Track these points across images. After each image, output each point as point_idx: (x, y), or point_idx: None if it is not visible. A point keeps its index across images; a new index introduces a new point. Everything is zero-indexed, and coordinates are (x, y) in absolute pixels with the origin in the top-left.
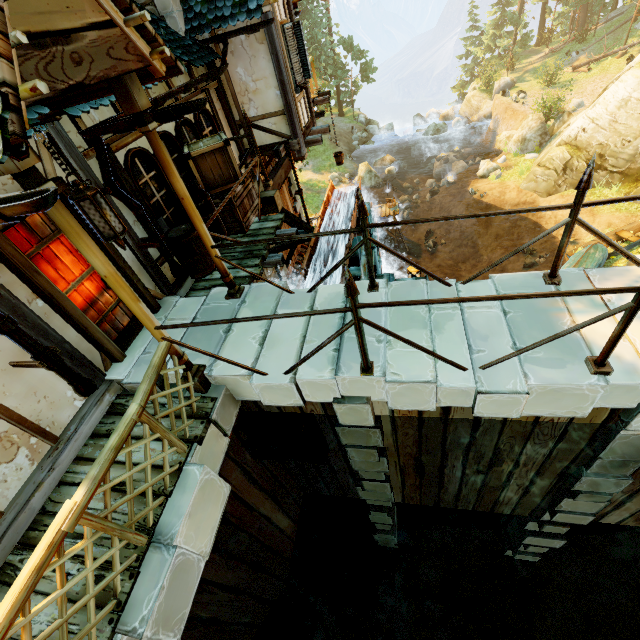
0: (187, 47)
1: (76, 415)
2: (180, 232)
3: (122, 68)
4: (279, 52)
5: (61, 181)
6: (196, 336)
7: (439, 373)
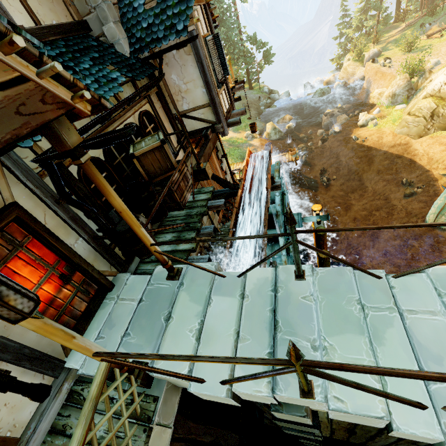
0: (131, 65)
1: (37, 409)
2: (126, 226)
3: (37, 121)
4: (203, 60)
5: (16, 205)
6: (141, 322)
7: (392, 408)
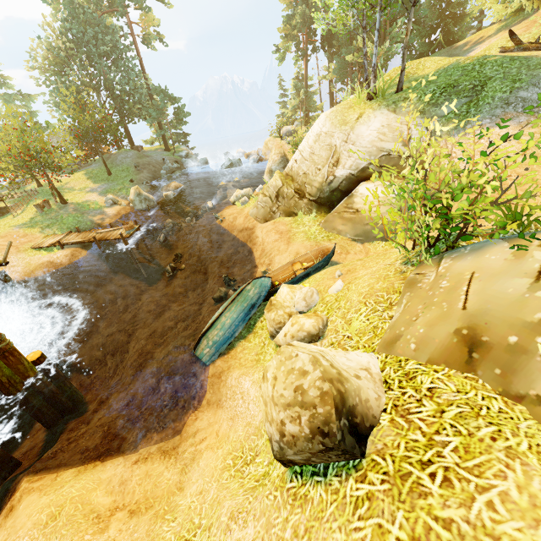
0: None
1: None
2: None
3: None
4: None
5: None
6: None
7: None
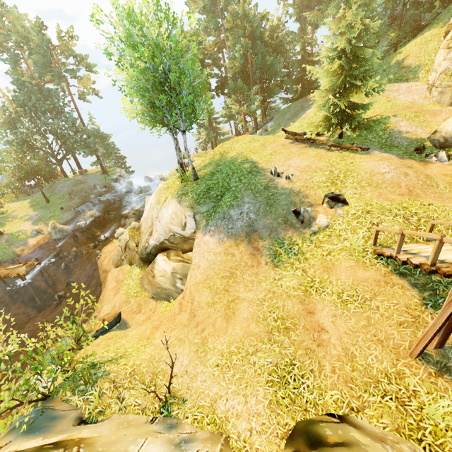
0: None
1: None
2: None
3: None
4: None
5: None
6: None
7: None
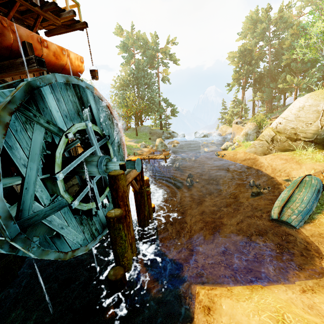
0: None
1: None
2: None
3: None
4: None
5: None
6: None
7: None
